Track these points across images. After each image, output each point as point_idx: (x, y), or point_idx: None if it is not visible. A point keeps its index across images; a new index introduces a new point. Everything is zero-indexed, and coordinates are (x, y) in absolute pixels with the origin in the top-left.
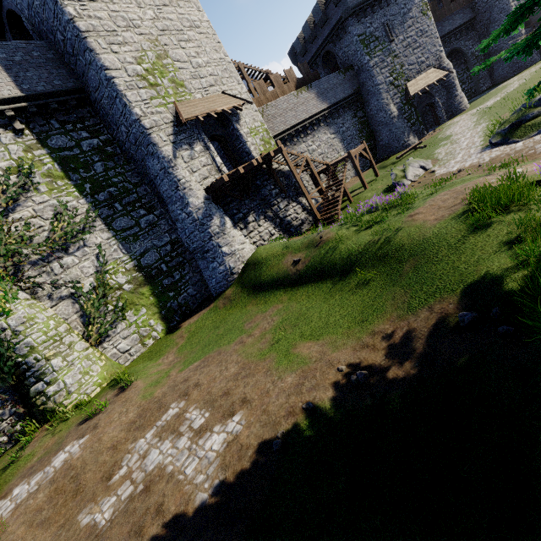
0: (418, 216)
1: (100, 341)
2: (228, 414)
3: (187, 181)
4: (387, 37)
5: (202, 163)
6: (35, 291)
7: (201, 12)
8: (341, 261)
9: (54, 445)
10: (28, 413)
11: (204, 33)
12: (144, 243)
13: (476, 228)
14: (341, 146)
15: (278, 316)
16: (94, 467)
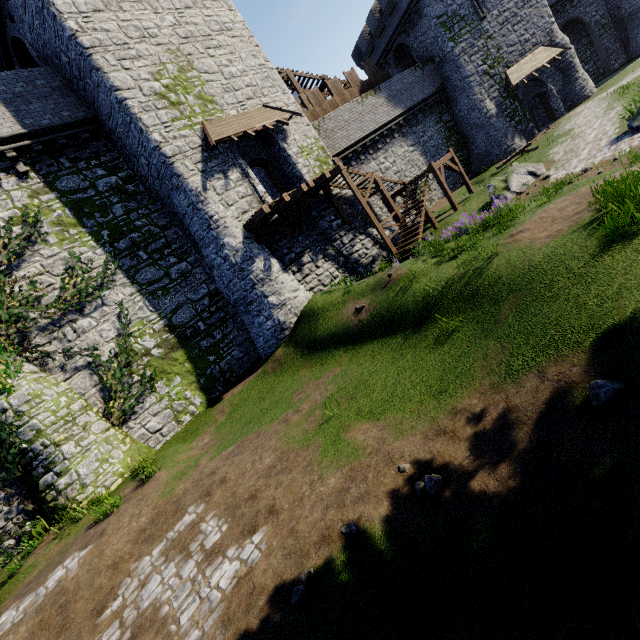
0: (523, 235)
1: (124, 419)
2: (248, 530)
3: (221, 217)
4: (476, 14)
5: (240, 194)
6: (46, 362)
7: (233, 11)
8: (415, 306)
9: (57, 554)
10: (38, 511)
11: (237, 36)
12: (176, 298)
13: (613, 242)
14: (422, 161)
15: (333, 384)
16: (87, 594)
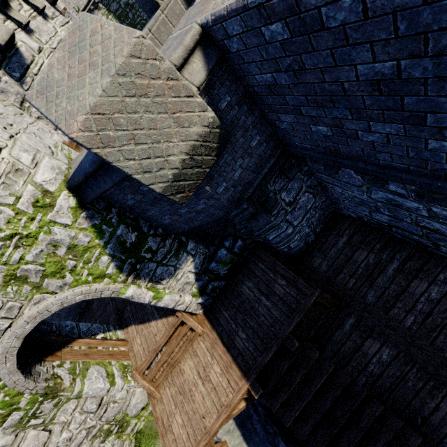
0: None
1: None
2: None
3: None
4: None
5: None
6: None
7: None
8: None
9: None
10: None
11: None
12: None
13: None
14: None
15: None
16: None
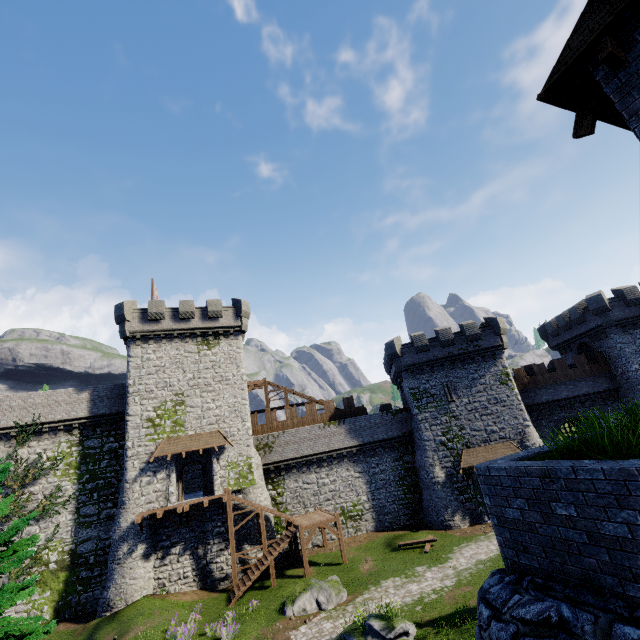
0: None
1: None
2: None
3: (130, 503)
4: (446, 396)
5: (156, 489)
6: None
7: (240, 368)
8: None
9: None
10: None
11: (231, 384)
12: (92, 532)
13: None
14: (365, 488)
15: None
16: None
